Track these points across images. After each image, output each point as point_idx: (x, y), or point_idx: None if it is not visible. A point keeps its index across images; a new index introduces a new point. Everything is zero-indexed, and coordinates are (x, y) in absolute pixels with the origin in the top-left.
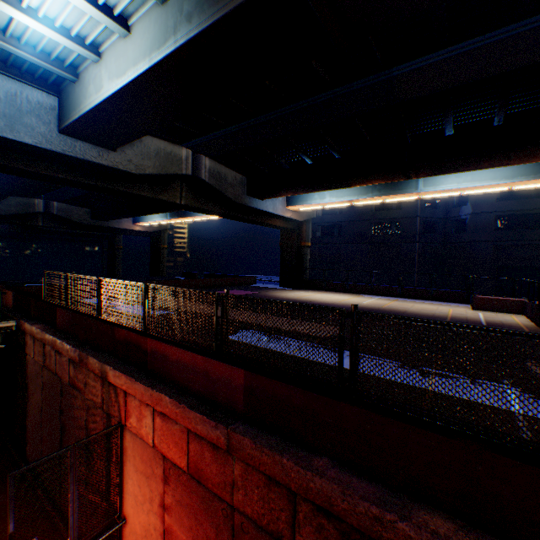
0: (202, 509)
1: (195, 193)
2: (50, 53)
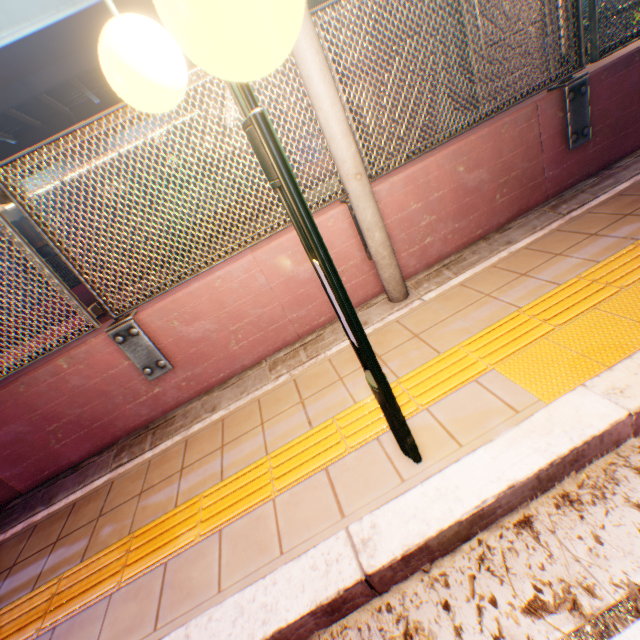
0: None
1: None
2: None
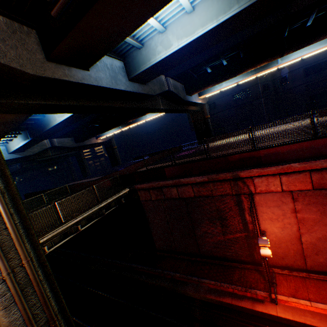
0: (324, 199)
1: (165, 101)
2: (134, 35)
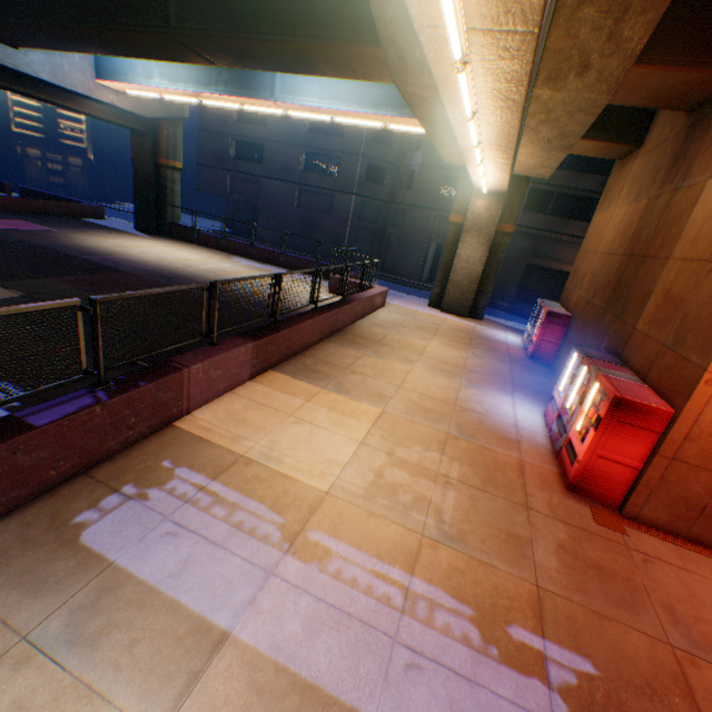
0: None
1: None
2: None
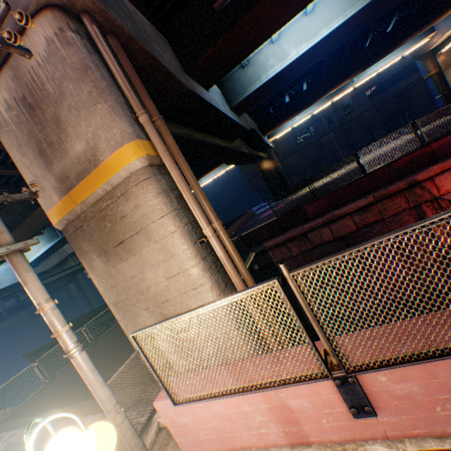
0: None
1: (244, 145)
2: None
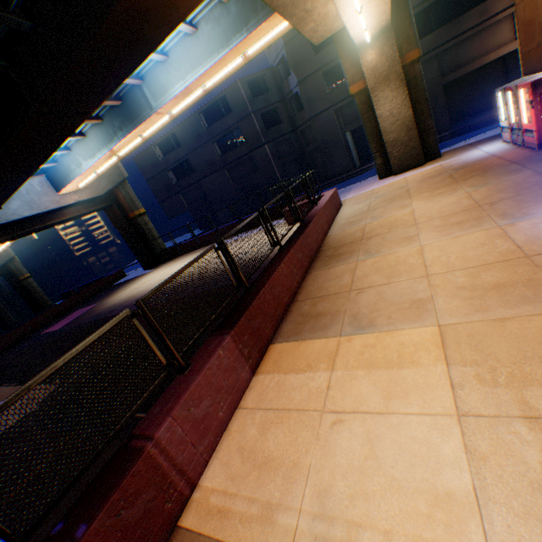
0: None
1: None
2: None
